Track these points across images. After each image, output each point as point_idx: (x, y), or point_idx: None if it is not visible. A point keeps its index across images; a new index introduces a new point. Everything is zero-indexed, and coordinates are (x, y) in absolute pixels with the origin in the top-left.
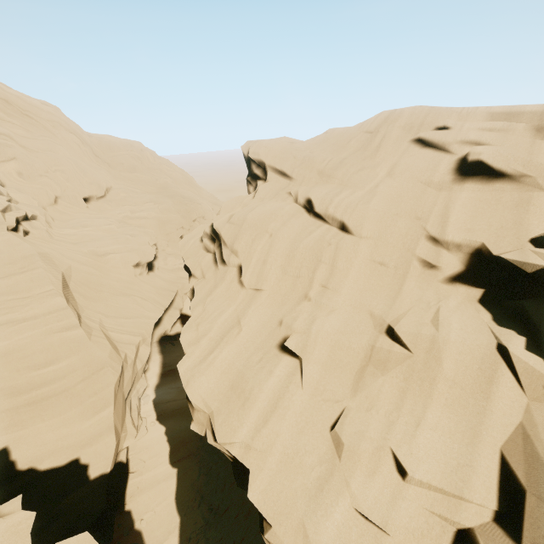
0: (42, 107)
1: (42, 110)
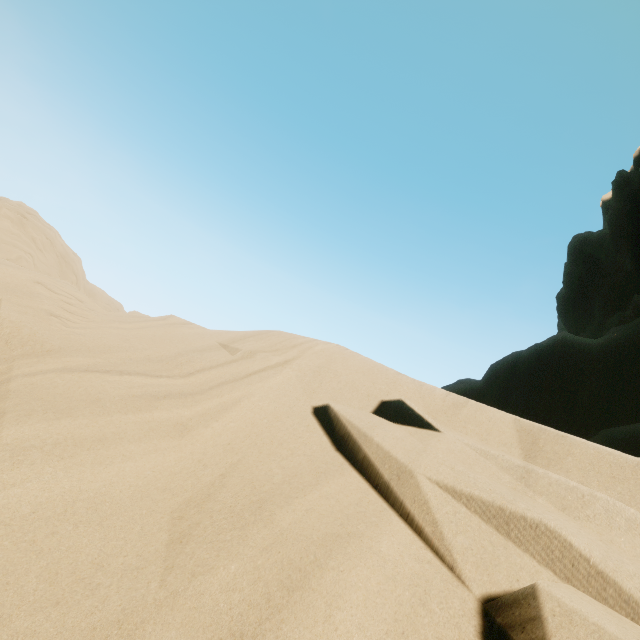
0: (71, 255)
1: (70, 256)
